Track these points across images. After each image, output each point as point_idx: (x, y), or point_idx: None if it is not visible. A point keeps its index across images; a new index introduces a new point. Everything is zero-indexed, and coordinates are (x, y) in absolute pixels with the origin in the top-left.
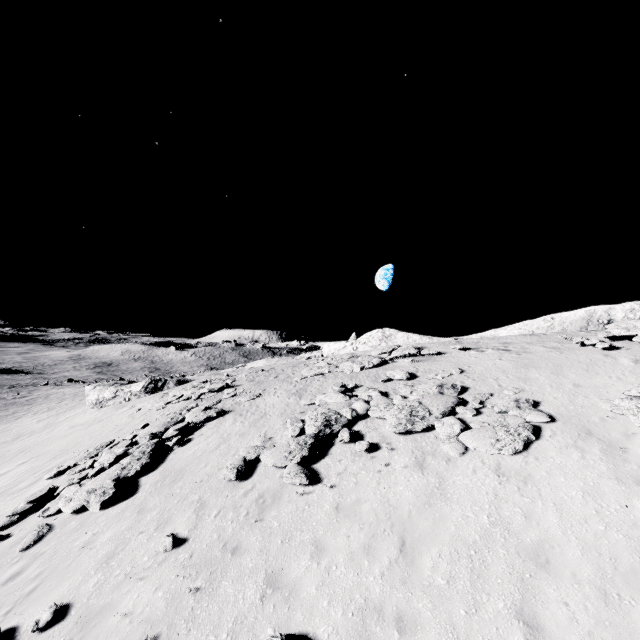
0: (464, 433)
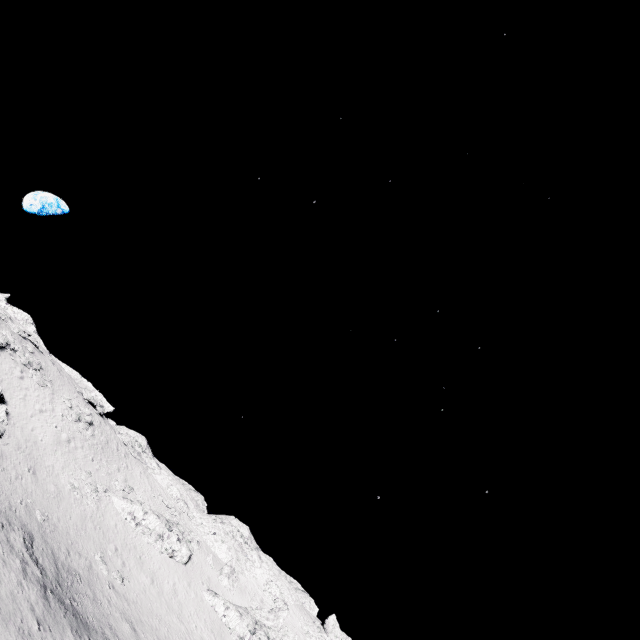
0: (36, 376)
